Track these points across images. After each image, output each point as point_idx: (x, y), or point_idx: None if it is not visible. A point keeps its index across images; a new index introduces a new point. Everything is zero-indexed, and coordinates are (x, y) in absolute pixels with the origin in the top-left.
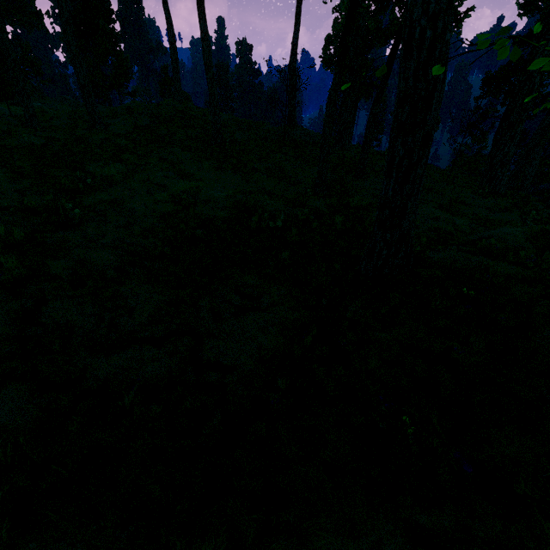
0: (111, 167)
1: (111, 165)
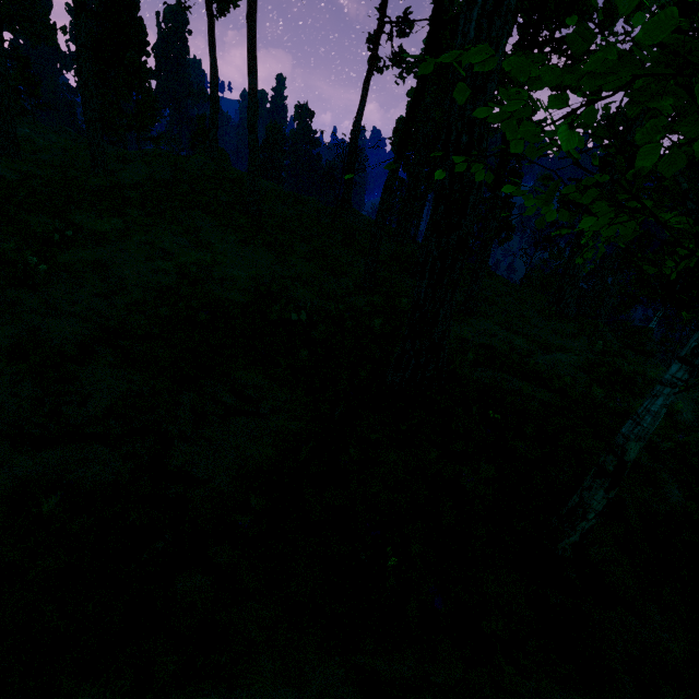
0: (105, 221)
1: (105, 219)
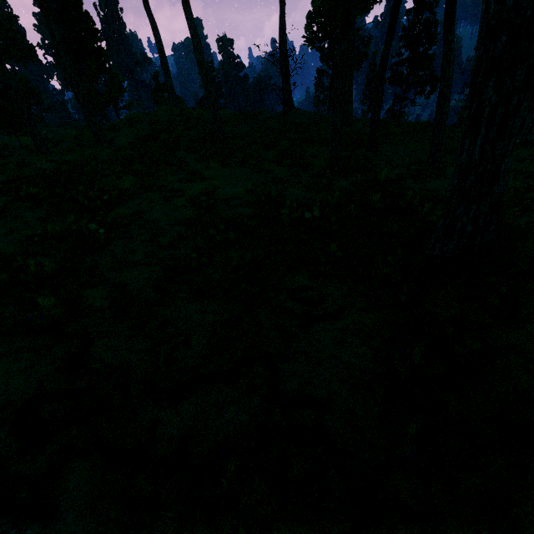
0: (124, 180)
1: (124, 178)
